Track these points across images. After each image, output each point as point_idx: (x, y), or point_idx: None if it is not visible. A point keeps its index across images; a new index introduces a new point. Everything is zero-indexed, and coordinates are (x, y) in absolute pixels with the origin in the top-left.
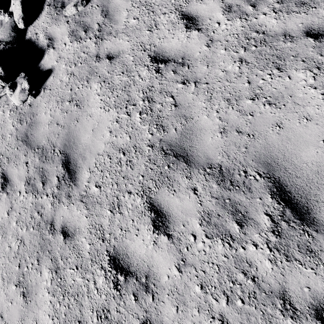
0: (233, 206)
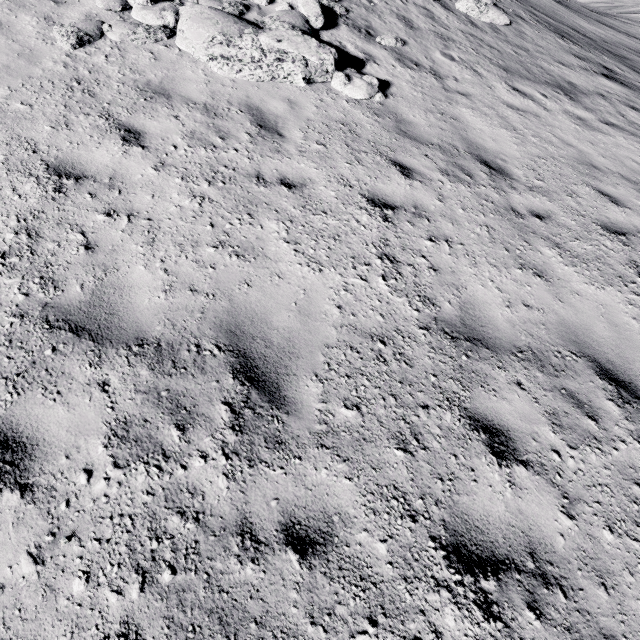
0: None
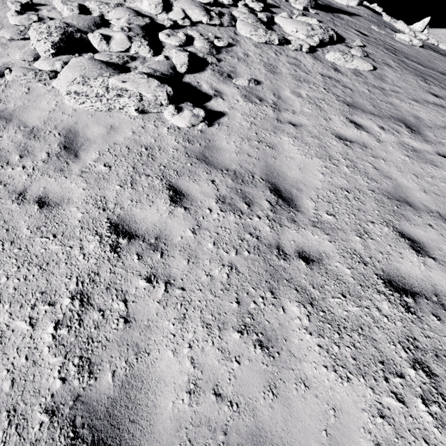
0: None
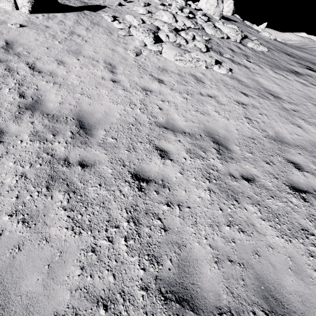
0: None
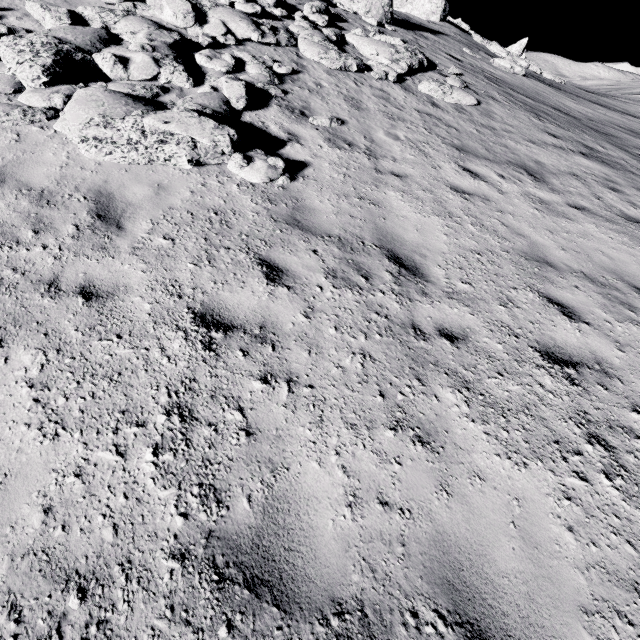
0: (617, 299)
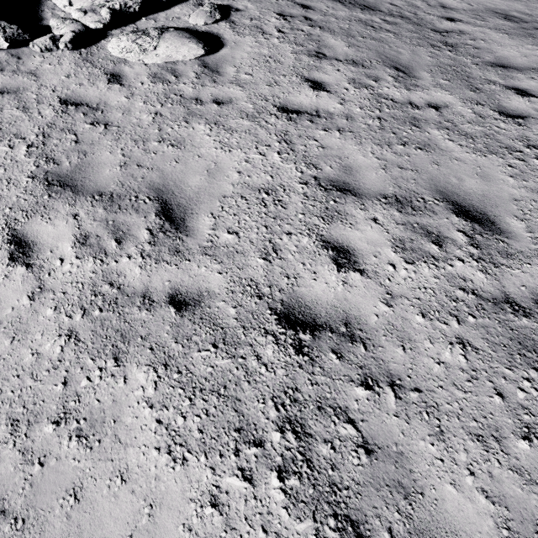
0: None
